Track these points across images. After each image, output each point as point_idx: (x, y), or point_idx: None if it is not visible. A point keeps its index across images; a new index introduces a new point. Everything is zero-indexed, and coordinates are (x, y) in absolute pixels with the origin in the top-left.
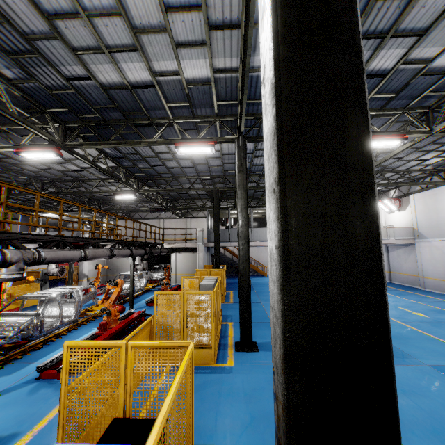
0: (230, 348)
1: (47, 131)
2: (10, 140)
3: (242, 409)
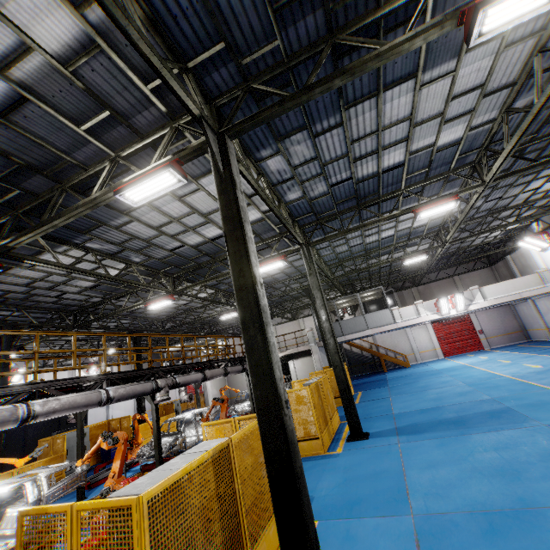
0: (342, 440)
1: (162, 284)
2: (138, 296)
3: (339, 476)
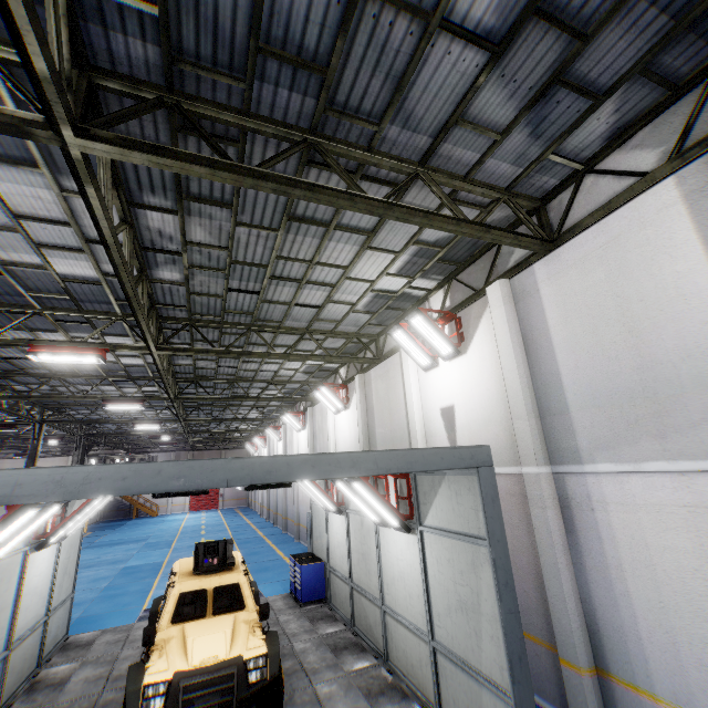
0: None
1: None
2: None
3: None
